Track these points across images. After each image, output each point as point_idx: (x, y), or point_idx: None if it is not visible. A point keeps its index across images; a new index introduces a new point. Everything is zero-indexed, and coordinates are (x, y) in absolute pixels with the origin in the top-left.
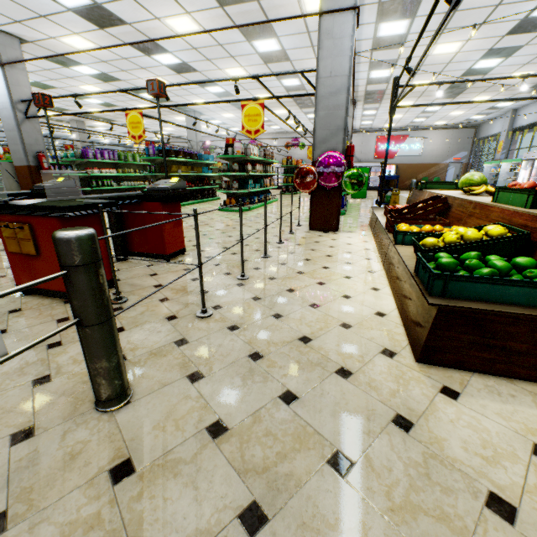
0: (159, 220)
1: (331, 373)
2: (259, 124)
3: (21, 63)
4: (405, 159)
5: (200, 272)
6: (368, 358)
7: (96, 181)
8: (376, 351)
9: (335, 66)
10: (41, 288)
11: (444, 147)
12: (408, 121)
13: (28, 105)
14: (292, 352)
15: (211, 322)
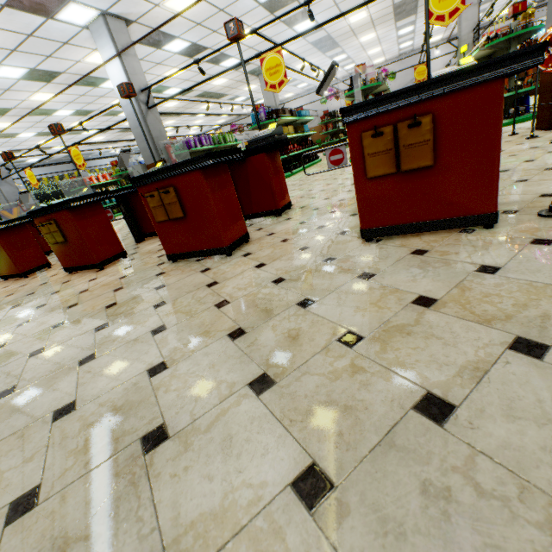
0: None
1: None
2: None
3: (131, 48)
4: None
5: None
6: None
7: None
8: None
9: None
10: (414, 222)
11: None
12: None
13: (148, 93)
14: None
15: None
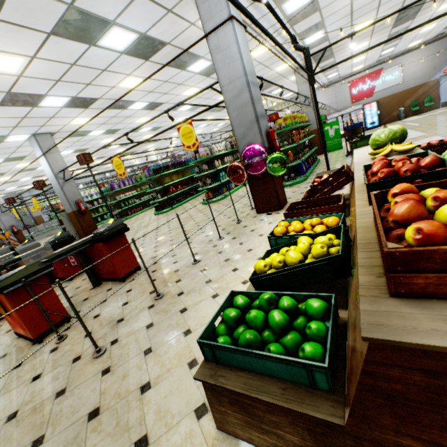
0: (107, 254)
1: (130, 444)
2: (194, 139)
3: (55, 148)
4: (385, 92)
5: (81, 323)
6: (177, 420)
7: (124, 203)
8: (191, 408)
9: (231, 72)
10: (22, 334)
11: (427, 64)
12: (375, 57)
13: (64, 173)
14: (122, 409)
15: (96, 364)
